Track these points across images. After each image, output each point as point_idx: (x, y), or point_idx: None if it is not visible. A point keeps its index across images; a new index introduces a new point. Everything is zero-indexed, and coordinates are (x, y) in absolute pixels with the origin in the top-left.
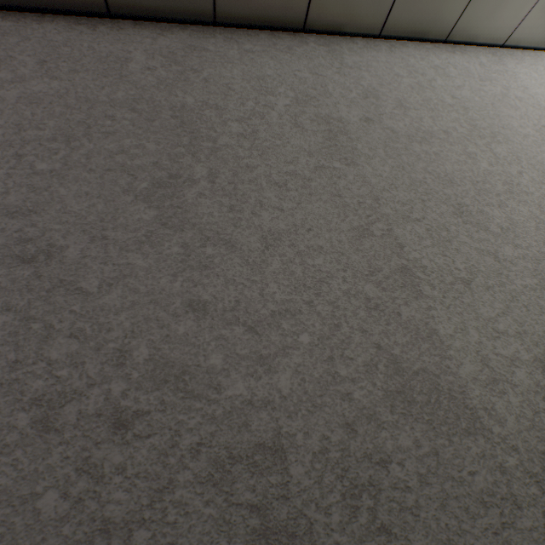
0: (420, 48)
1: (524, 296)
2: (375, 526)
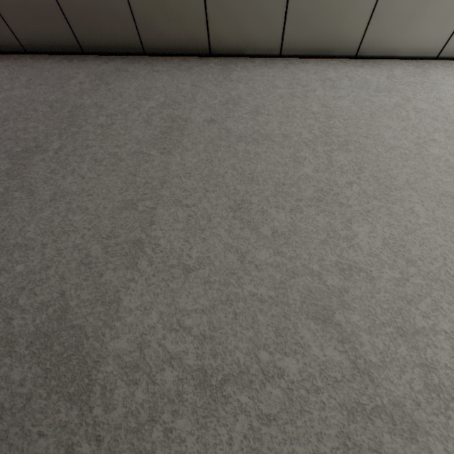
0: (322, 63)
1: (243, 303)
2: None
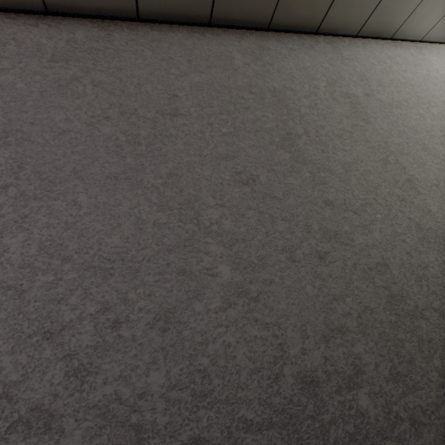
0: (378, 44)
1: None
2: (430, 292)
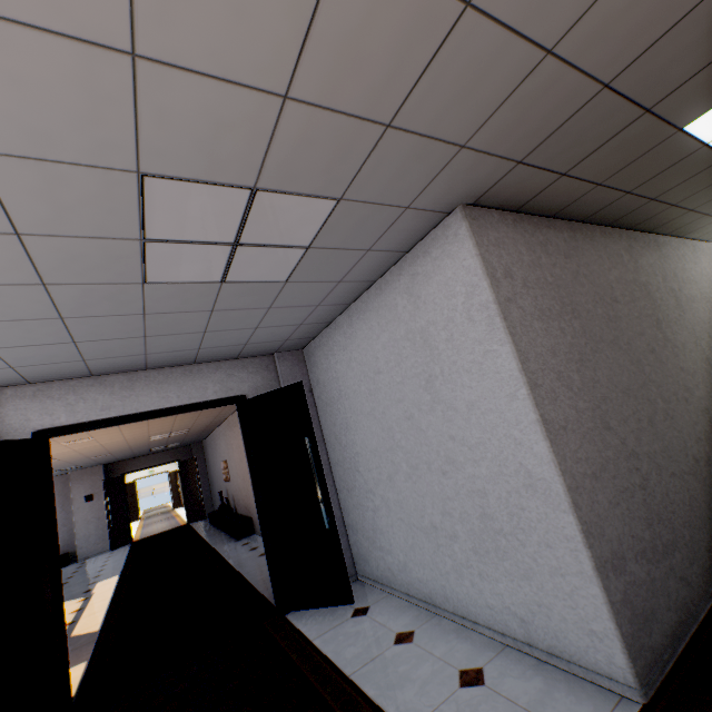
0: (674, 241)
1: None
2: None
